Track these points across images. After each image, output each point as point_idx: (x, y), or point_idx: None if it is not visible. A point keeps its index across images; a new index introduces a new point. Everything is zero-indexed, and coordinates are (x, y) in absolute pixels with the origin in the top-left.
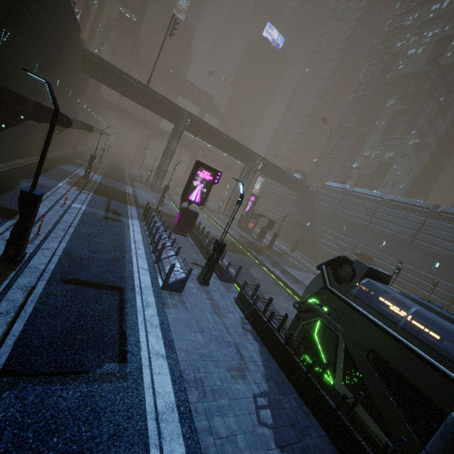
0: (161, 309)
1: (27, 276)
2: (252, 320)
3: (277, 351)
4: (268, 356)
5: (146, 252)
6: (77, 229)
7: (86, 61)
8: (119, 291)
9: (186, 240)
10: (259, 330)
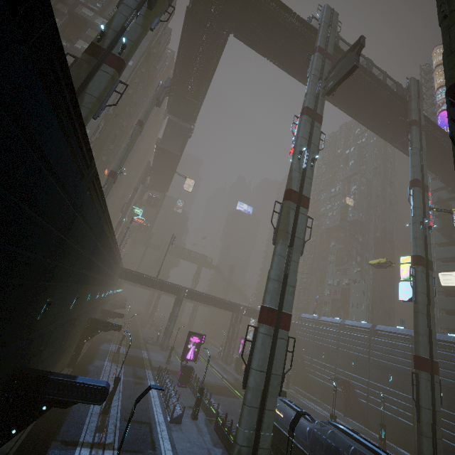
0: (169, 432)
1: (112, 419)
2: (221, 437)
3: (231, 450)
4: (226, 454)
5: (160, 403)
6: (123, 393)
7: (122, 272)
8: (149, 424)
9: (186, 390)
10: (224, 441)
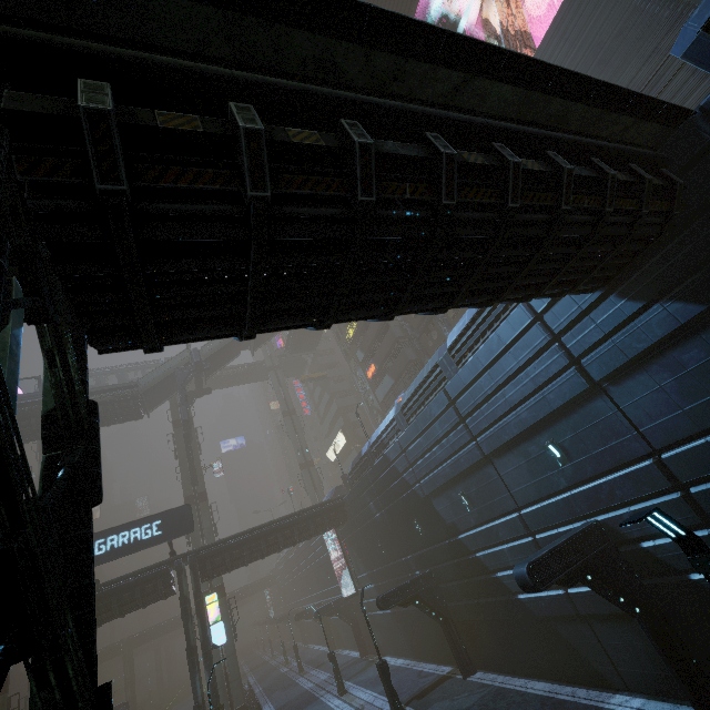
0: None
1: None
2: None
3: None
4: None
5: None
6: None
7: None
8: None
9: None
10: None
